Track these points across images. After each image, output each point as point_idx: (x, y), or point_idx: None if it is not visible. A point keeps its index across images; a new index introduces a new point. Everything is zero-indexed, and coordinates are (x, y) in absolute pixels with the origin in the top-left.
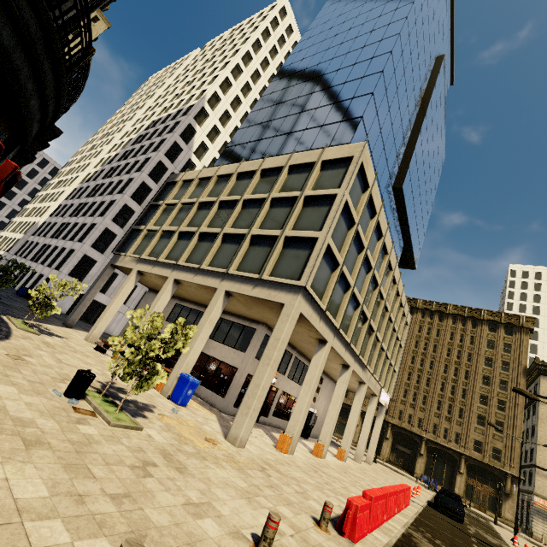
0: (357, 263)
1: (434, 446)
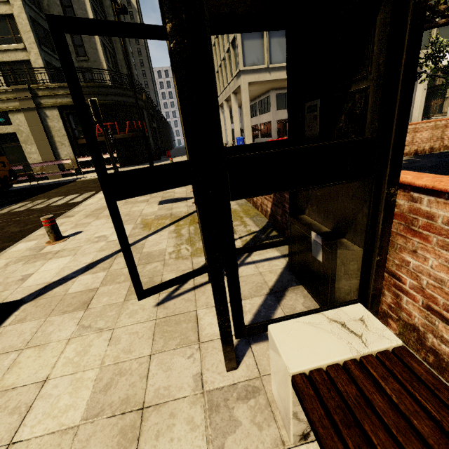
0: None
1: None
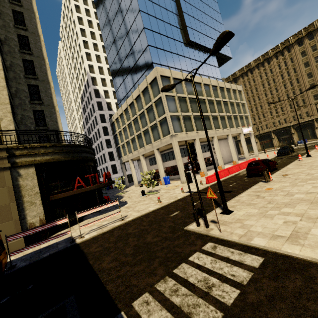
0: (188, 105)
1: (297, 126)
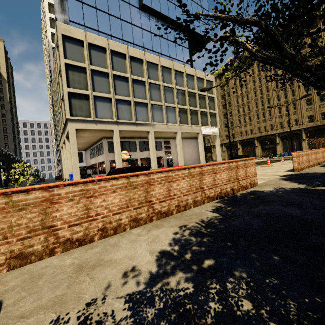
0: (110, 84)
1: (284, 135)
